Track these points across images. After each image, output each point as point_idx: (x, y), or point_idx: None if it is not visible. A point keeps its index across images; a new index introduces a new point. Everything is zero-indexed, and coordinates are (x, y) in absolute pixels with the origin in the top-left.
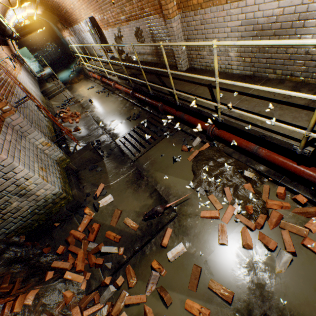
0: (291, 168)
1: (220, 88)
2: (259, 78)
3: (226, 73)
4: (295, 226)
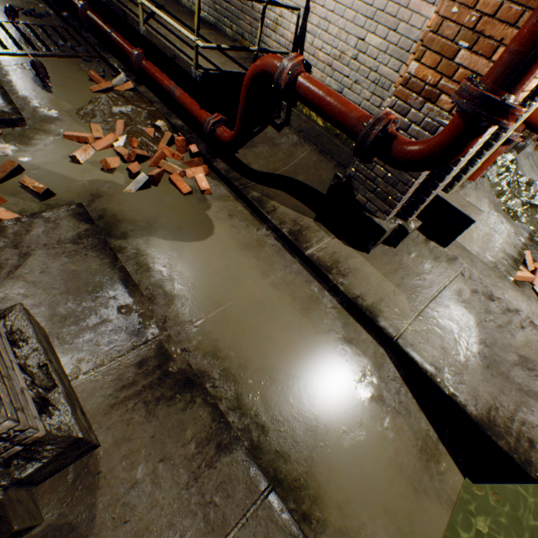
0: (195, 111)
1: (172, 14)
2: (219, 31)
3: (192, 12)
4: (173, 166)
